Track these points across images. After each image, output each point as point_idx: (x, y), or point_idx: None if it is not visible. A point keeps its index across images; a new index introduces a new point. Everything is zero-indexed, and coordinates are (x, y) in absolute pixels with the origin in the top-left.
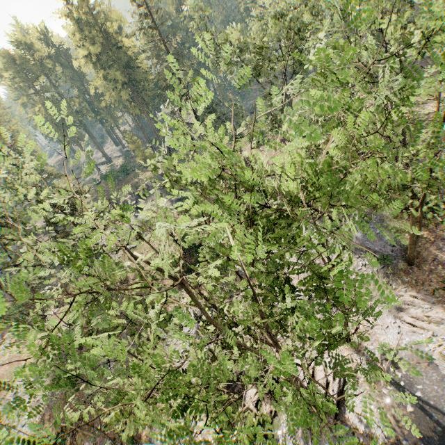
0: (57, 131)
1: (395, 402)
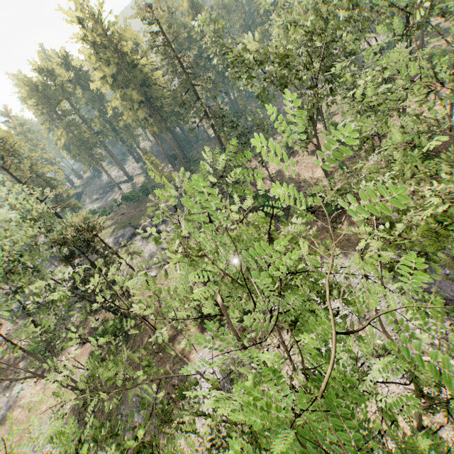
0: (79, 153)
1: None
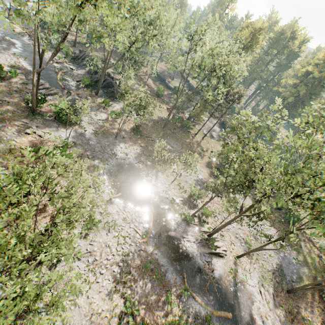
0: None
1: (229, 282)
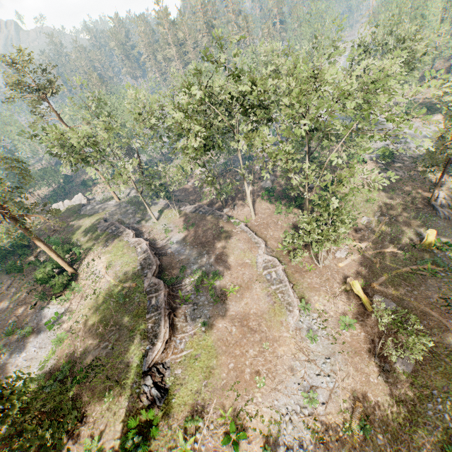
0: None
1: None
